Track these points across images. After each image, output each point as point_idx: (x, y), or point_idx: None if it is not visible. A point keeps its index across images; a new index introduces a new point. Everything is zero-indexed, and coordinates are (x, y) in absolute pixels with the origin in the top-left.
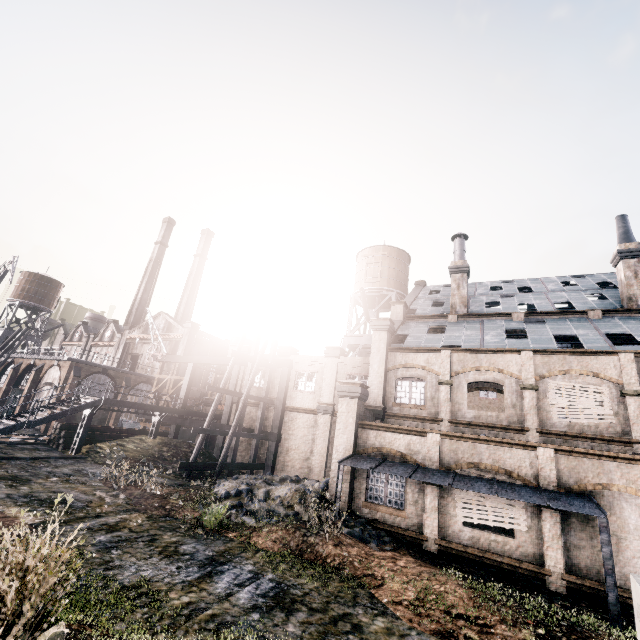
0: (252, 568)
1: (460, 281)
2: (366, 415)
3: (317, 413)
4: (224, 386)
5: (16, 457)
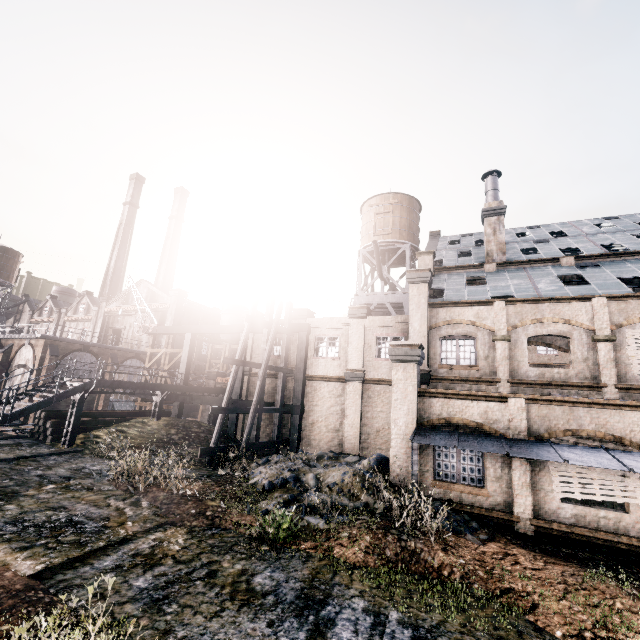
0: (364, 604)
1: (496, 225)
2: None
3: (345, 381)
4: (241, 357)
5: None
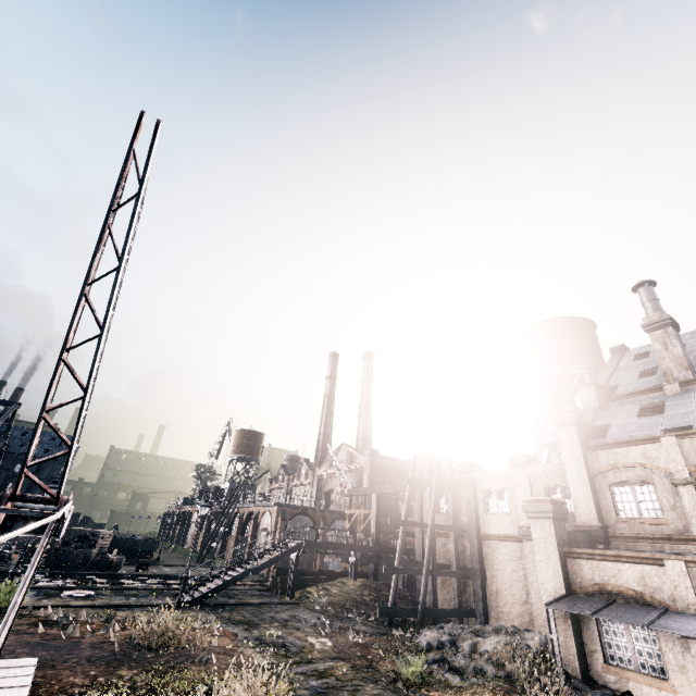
0: None
1: (665, 338)
2: (576, 539)
3: (520, 540)
4: (405, 517)
5: (248, 603)
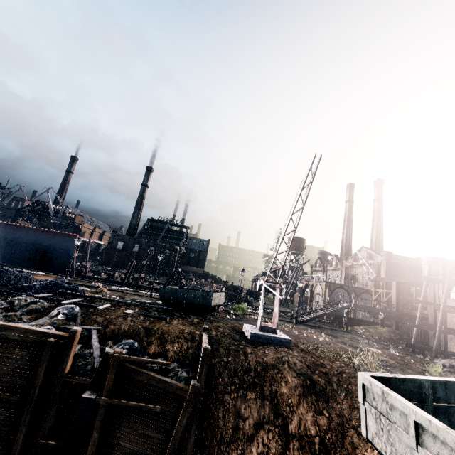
0: None
1: None
2: None
3: None
4: (423, 299)
5: (325, 327)
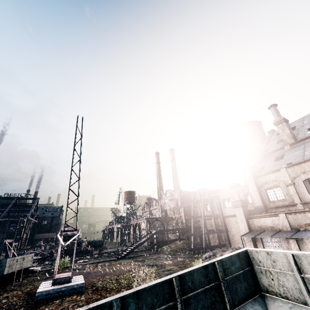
0: None
1: (282, 127)
2: (253, 212)
3: None
4: (193, 215)
5: (141, 255)
